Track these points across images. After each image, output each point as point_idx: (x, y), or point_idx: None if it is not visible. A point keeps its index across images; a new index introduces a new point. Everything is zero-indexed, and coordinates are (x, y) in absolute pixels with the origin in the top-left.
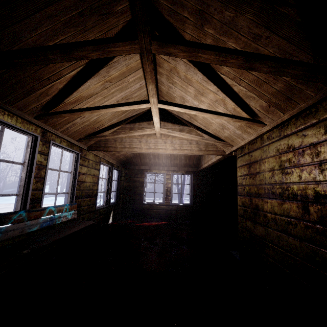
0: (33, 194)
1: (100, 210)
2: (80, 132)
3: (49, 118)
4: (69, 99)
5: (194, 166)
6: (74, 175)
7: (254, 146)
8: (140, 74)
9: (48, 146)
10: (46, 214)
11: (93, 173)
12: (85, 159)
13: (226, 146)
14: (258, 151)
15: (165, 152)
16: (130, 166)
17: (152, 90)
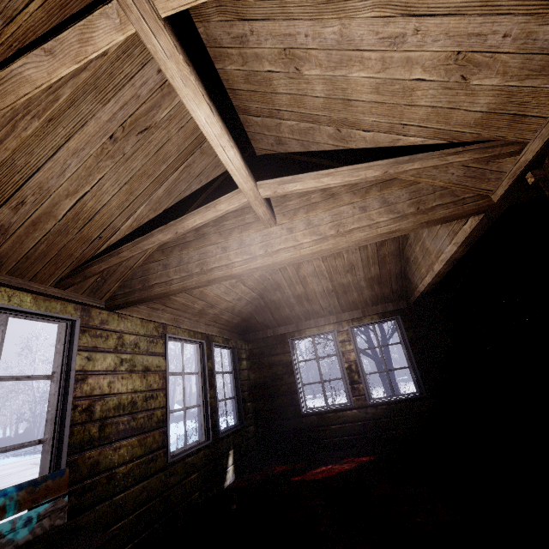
0: None
1: (187, 460)
2: (49, 256)
3: None
4: None
5: (396, 296)
6: (63, 382)
7: None
8: None
9: None
10: None
11: (144, 365)
12: (105, 332)
13: (493, 159)
14: None
15: (296, 254)
16: (255, 335)
17: None
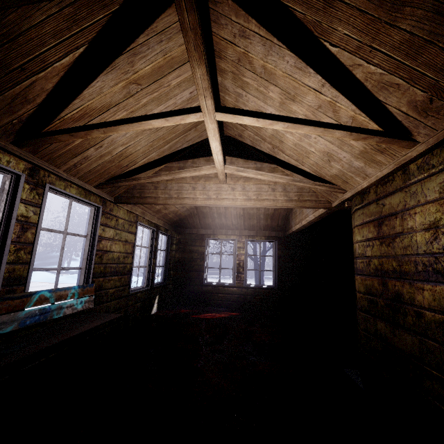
0: (11, 270)
1: (137, 295)
2: (99, 172)
3: (37, 143)
4: (69, 112)
5: (279, 229)
6: (91, 240)
7: (389, 188)
8: (189, 72)
9: (42, 193)
10: (34, 303)
11: (125, 238)
12: (111, 216)
13: (334, 192)
14: (398, 195)
15: (233, 203)
16: (184, 230)
17: (201, 80)
